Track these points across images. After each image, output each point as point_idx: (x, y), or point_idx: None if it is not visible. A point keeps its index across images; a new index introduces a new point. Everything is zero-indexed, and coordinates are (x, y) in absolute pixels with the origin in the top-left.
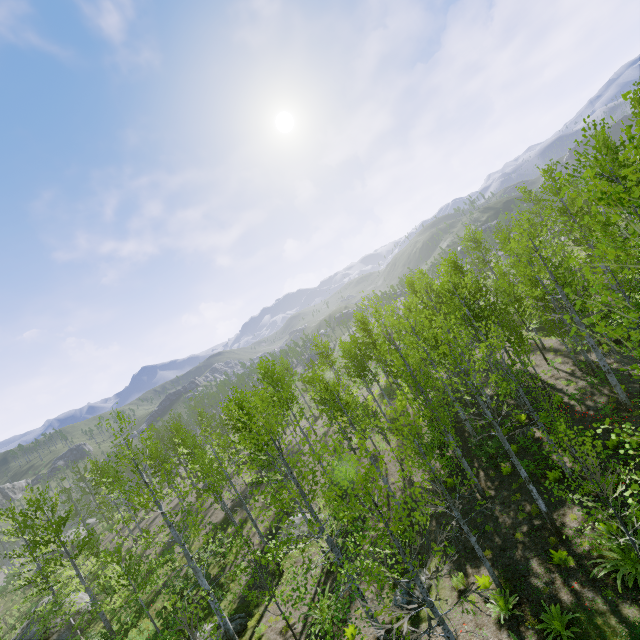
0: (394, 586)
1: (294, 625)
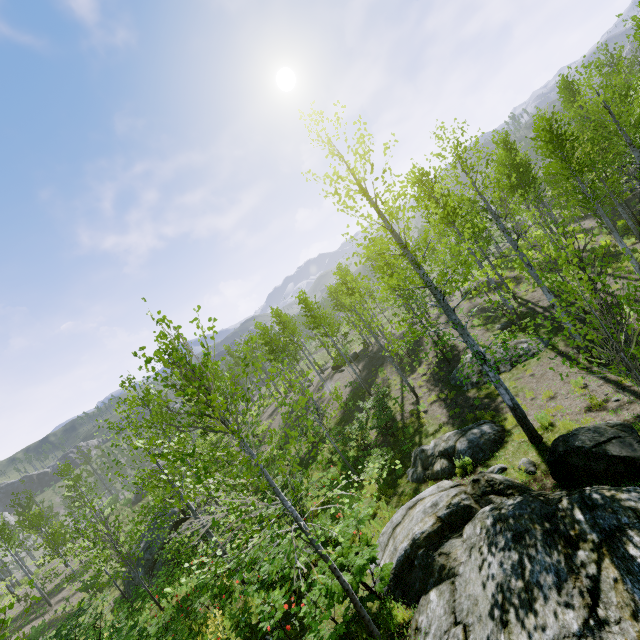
0: None
1: (608, 400)
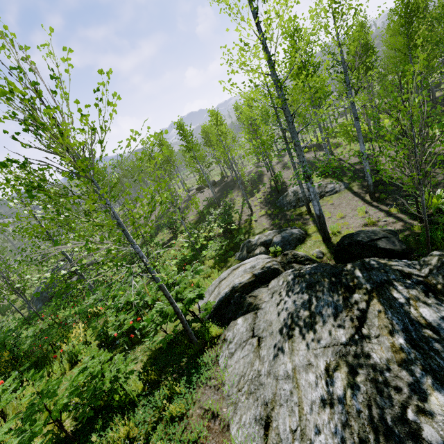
0: None
1: (379, 221)
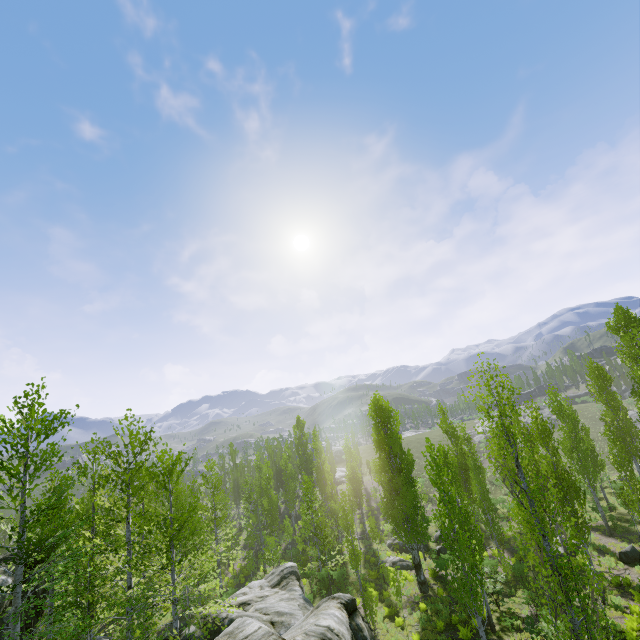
0: None
1: None
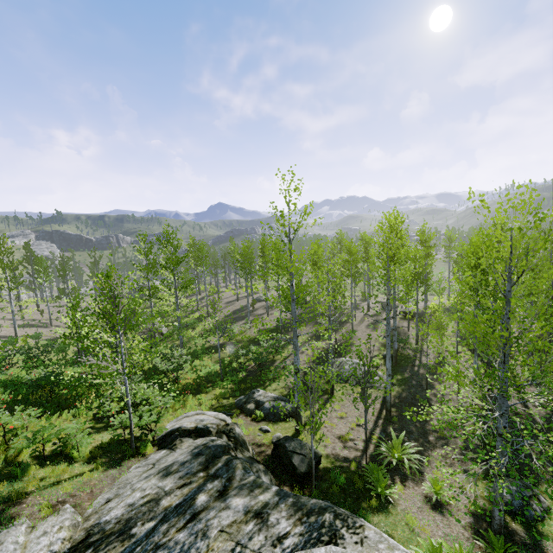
0: (484, 478)
1: (353, 440)
